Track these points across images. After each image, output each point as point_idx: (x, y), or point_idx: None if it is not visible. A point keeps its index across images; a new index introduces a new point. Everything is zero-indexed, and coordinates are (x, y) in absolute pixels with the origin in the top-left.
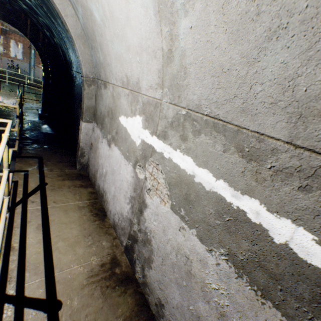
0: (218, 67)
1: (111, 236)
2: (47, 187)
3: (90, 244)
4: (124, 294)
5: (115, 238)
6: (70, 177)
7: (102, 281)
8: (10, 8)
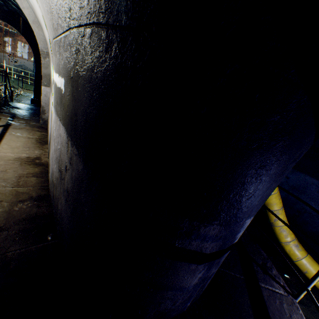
0: (46, 17)
1: (44, 151)
2: (11, 126)
3: (26, 150)
4: (35, 167)
5: (46, 152)
6: (32, 126)
7: (24, 161)
8: (8, 10)
